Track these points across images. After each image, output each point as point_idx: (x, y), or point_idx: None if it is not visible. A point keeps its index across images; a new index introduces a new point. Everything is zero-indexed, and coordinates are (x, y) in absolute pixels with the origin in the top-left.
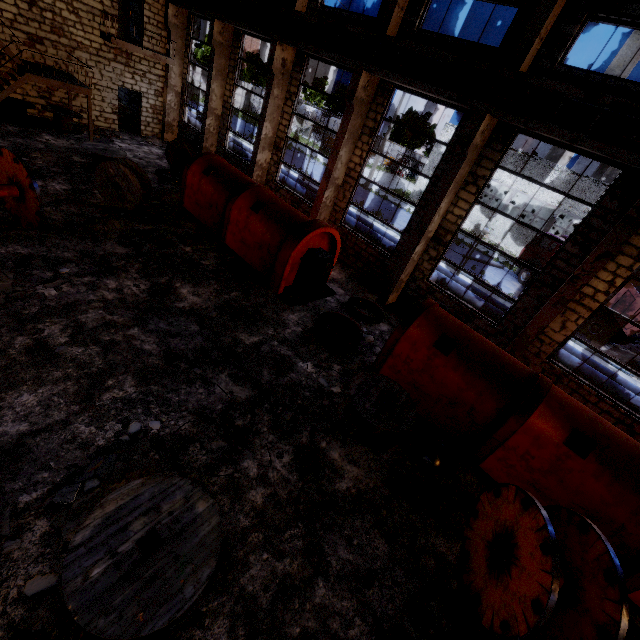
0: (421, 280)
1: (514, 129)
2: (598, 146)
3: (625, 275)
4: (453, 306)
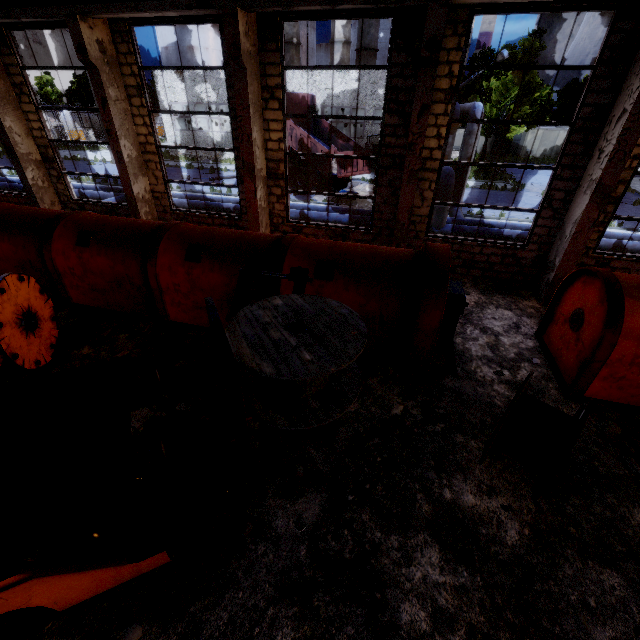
0: (69, 202)
1: (2, 28)
2: (22, 12)
3: (146, 113)
4: (101, 209)
